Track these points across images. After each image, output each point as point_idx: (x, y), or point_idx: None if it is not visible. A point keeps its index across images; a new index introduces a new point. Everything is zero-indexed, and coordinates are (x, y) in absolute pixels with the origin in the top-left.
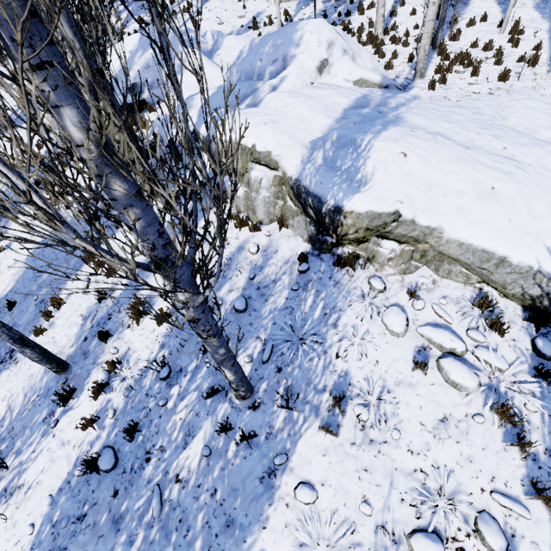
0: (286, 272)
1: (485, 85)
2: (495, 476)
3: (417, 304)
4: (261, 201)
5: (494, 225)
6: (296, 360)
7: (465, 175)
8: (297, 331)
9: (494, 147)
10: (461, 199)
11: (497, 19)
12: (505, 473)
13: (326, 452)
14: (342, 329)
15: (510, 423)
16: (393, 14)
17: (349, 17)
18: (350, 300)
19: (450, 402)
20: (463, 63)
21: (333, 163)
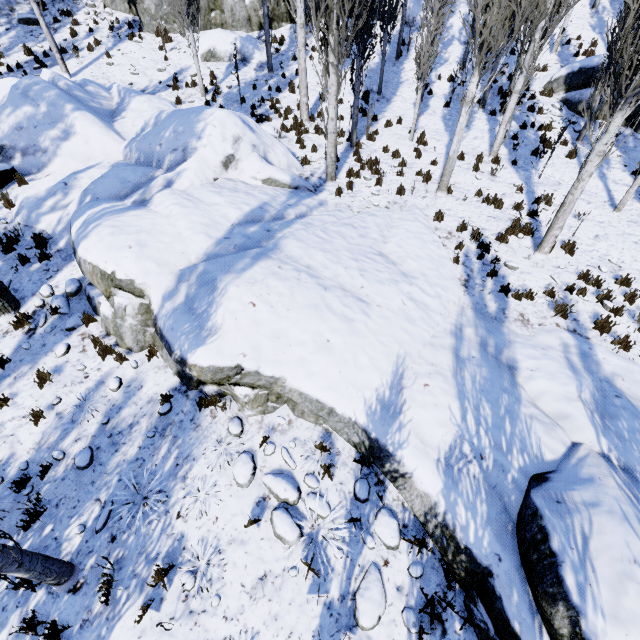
0: (146, 414)
1: (385, 197)
2: (293, 631)
3: (267, 449)
4: (128, 328)
5: (328, 375)
6: (135, 524)
7: (307, 326)
8: (143, 488)
9: (355, 285)
10: (303, 349)
11: (411, 123)
12: (302, 627)
13: (143, 633)
14: (190, 482)
15: (315, 573)
16: (322, 99)
17: (280, 93)
18: (207, 446)
19: (274, 557)
20: (372, 169)
21: (192, 302)
